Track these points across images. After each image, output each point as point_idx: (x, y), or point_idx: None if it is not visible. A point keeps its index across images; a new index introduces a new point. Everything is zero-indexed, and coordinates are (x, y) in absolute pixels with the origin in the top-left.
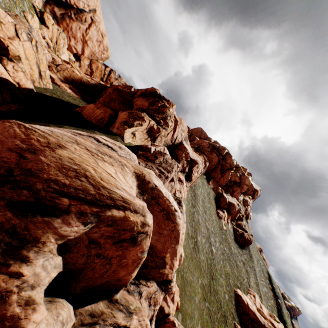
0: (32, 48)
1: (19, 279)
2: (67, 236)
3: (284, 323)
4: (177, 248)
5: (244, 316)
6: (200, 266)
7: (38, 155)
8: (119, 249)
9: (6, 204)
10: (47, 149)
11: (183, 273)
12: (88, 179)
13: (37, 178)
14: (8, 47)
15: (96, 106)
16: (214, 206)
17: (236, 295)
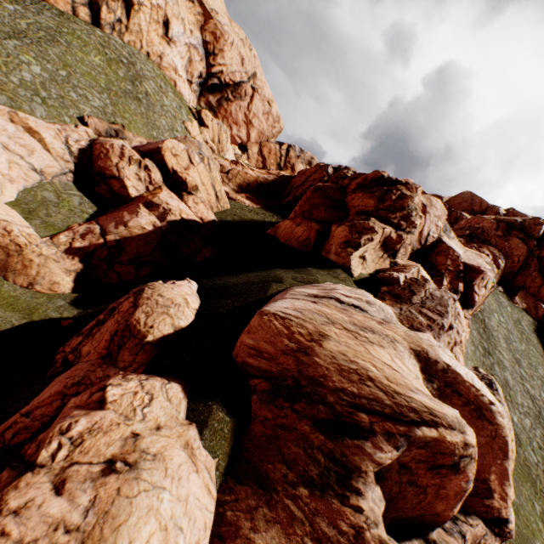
0: (205, 169)
1: (362, 513)
2: (383, 464)
3: None
4: (507, 465)
5: None
6: (531, 475)
7: (311, 355)
8: (434, 477)
9: (312, 424)
10: (315, 345)
11: None
12: (374, 382)
13: (324, 387)
14: (186, 180)
15: (294, 222)
16: (537, 348)
17: None
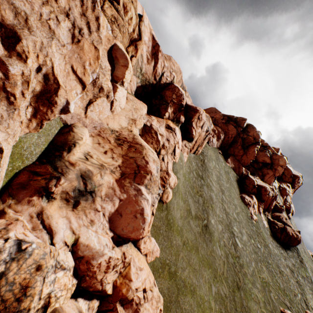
0: None
1: None
2: None
3: None
4: None
5: None
6: (215, 263)
7: None
8: None
9: None
10: None
11: (176, 269)
12: None
13: None
14: None
15: None
16: (237, 189)
17: None
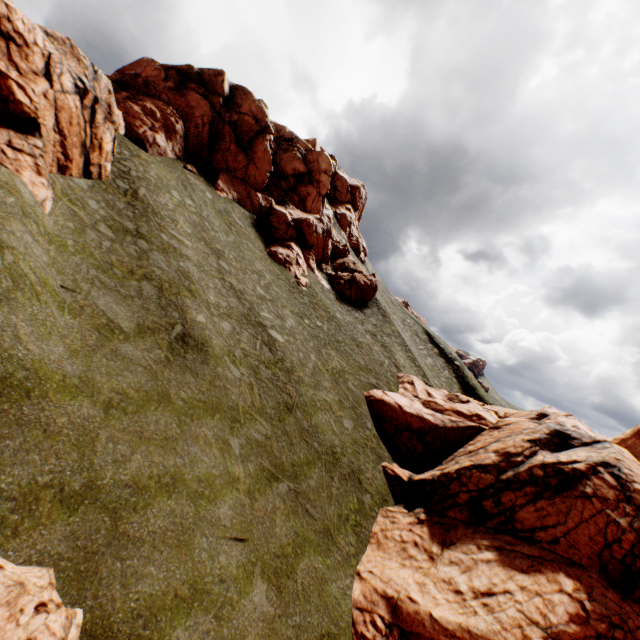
0: None
1: None
2: None
3: (472, 392)
4: None
5: (403, 437)
6: (229, 398)
7: None
8: None
9: None
10: None
11: (95, 474)
12: None
13: None
14: None
15: None
16: (258, 242)
17: (372, 406)
